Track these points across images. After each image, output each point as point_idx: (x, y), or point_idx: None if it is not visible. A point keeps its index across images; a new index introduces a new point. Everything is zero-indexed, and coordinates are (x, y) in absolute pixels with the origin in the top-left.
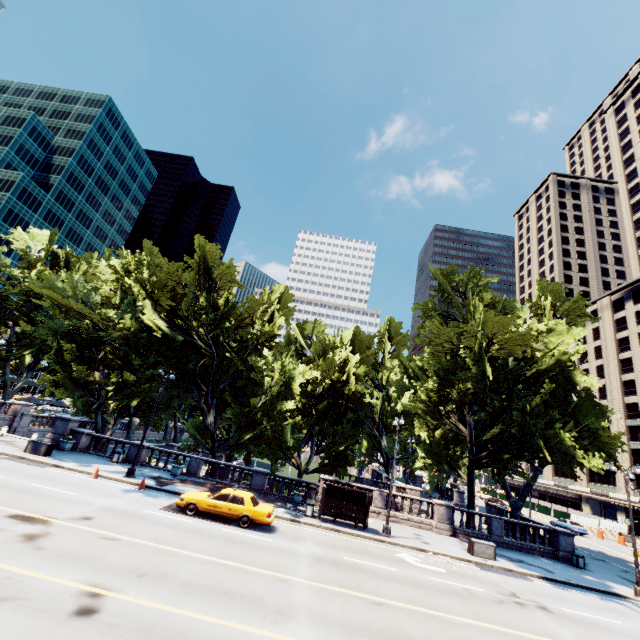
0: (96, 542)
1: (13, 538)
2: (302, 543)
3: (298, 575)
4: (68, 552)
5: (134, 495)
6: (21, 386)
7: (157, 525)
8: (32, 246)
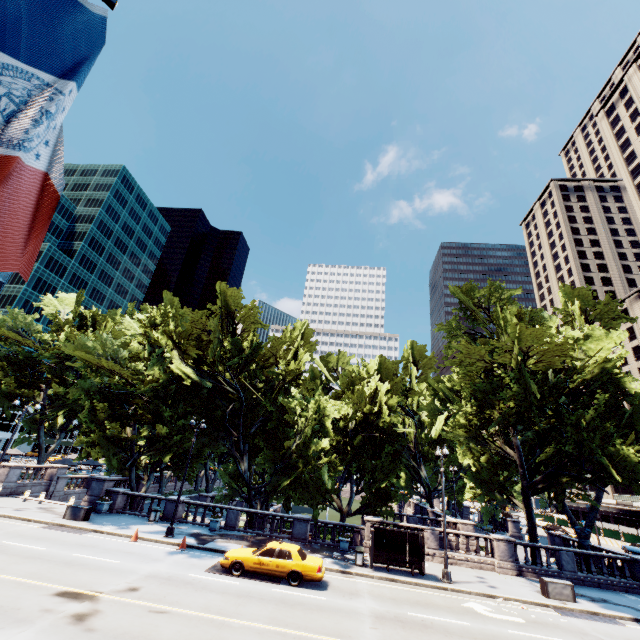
0: (146, 617)
1: (63, 620)
2: (359, 599)
3: (363, 639)
4: (119, 632)
5: (176, 557)
6: (55, 448)
7: (205, 591)
8: (61, 310)
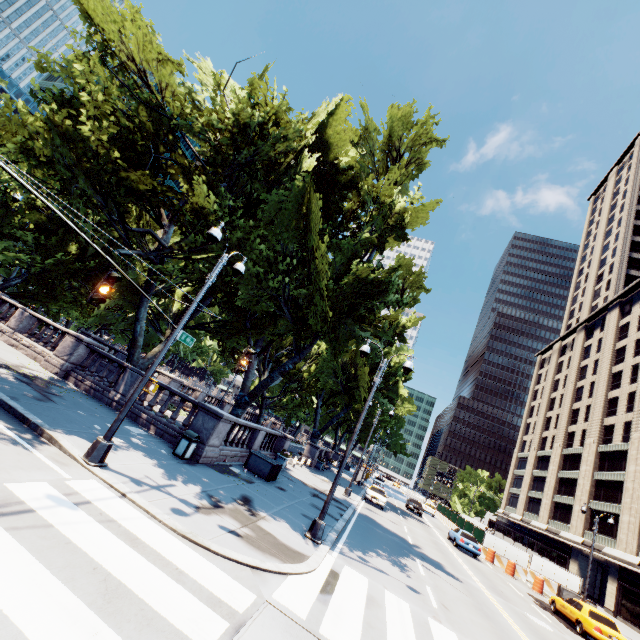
0: None
1: None
2: None
3: None
4: None
5: None
6: None
7: None
8: None
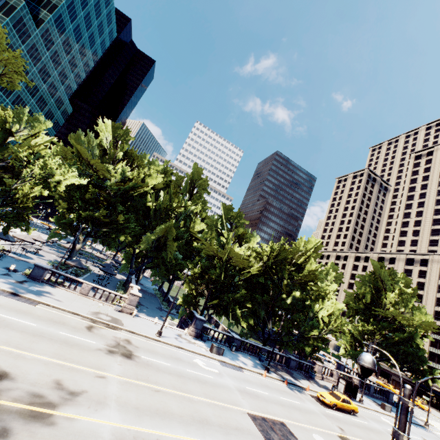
0: None
1: None
2: (370, 421)
3: None
4: None
5: (298, 394)
6: (81, 248)
7: (349, 425)
8: (106, 136)
